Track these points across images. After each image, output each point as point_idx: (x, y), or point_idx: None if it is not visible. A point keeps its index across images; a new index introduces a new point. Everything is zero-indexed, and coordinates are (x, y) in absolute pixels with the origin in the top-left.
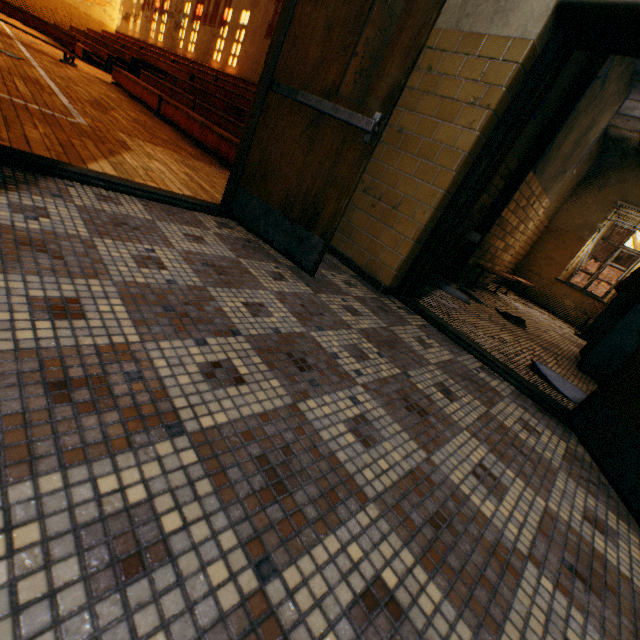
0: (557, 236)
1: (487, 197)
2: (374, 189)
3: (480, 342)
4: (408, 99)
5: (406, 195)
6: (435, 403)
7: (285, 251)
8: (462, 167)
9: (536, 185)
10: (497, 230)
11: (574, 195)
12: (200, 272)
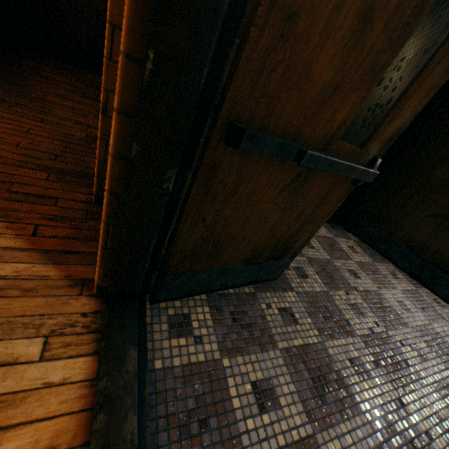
0: None
1: None
2: None
3: None
4: None
5: None
6: (368, 290)
7: (250, 282)
8: None
9: None
10: None
11: None
12: (340, 411)
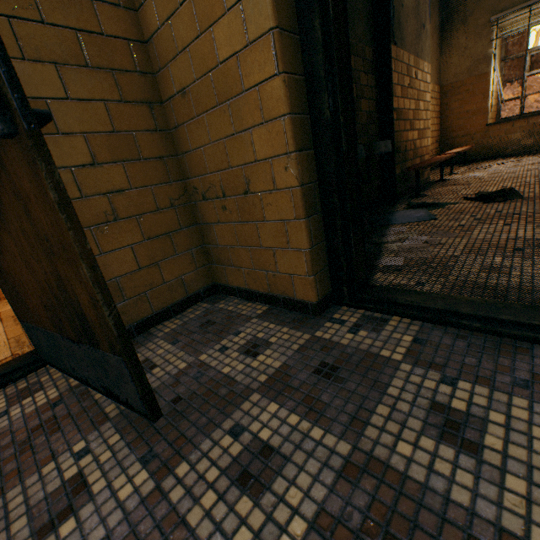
0: (456, 91)
1: (366, 101)
2: (210, 187)
3: (521, 283)
4: (162, 47)
5: (246, 164)
6: None
7: (104, 390)
8: (286, 57)
9: (406, 56)
10: (400, 124)
11: (443, 47)
12: None
